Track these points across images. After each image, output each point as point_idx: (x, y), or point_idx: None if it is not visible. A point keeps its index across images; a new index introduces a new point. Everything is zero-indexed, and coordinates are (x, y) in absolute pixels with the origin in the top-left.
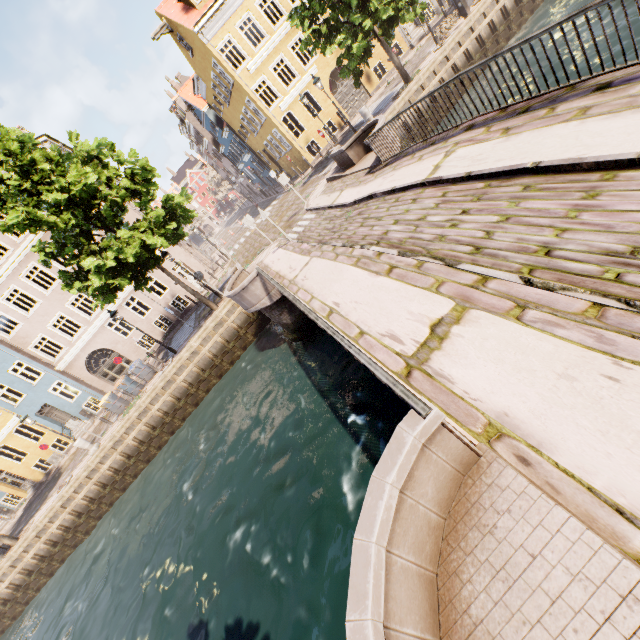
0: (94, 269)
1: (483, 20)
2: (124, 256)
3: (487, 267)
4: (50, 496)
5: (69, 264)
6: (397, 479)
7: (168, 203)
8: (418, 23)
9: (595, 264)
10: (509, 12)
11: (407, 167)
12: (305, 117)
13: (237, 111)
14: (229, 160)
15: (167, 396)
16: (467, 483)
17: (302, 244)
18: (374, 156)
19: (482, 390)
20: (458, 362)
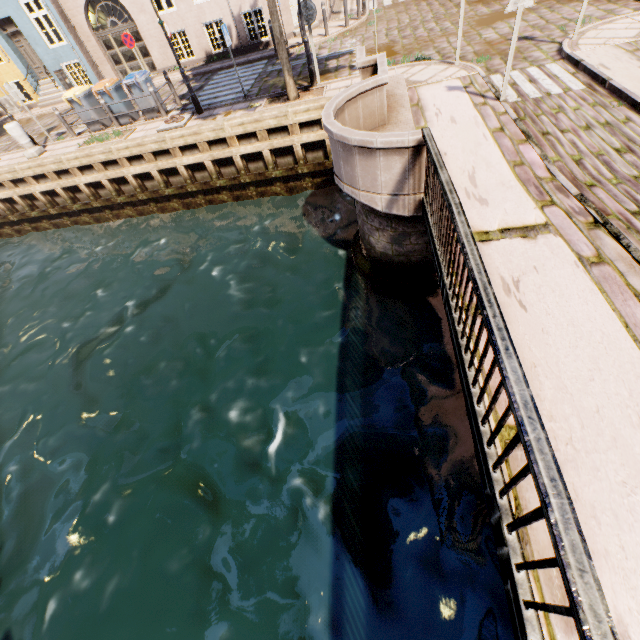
0: None
1: None
2: None
3: None
4: None
5: None
6: None
7: None
8: None
9: None
10: None
11: None
12: None
13: None
14: None
15: (153, 168)
16: None
17: (527, 141)
18: None
19: None
20: None
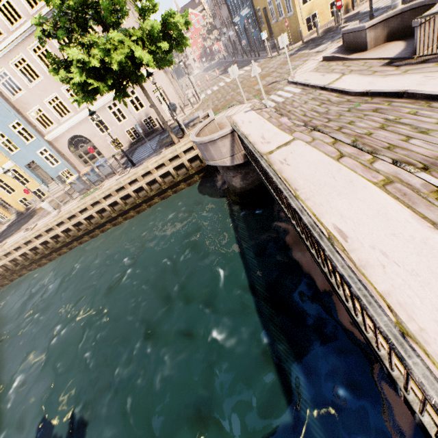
0: (77, 62)
1: None
2: (109, 60)
3: None
4: (21, 229)
5: (63, 50)
6: None
7: (167, 19)
8: None
9: None
10: None
11: None
12: None
13: None
14: (228, 9)
15: (117, 198)
16: None
17: (281, 116)
18: (400, 46)
19: None
20: None
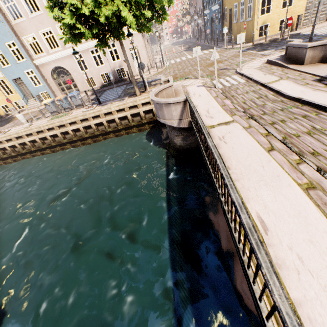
0: (70, 6)
1: None
2: (98, 12)
3: None
4: None
5: None
6: None
7: None
8: None
9: None
10: None
11: None
12: (277, 3)
13: None
14: (202, 2)
15: (80, 126)
16: None
17: (226, 98)
18: None
19: None
20: None
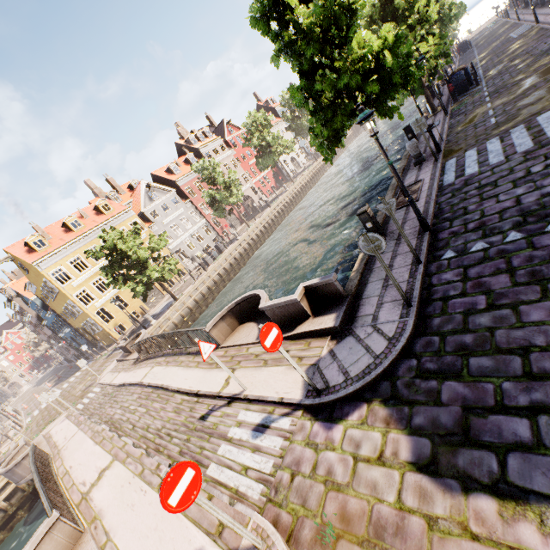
0: None
1: (215, 273)
2: None
3: (132, 437)
4: None
5: None
6: (30, 548)
7: None
8: (194, 260)
9: (153, 434)
10: (228, 270)
11: (142, 369)
12: (115, 310)
13: (61, 304)
14: (51, 329)
15: None
16: (74, 547)
17: (81, 416)
18: None
19: (100, 501)
20: (99, 489)
